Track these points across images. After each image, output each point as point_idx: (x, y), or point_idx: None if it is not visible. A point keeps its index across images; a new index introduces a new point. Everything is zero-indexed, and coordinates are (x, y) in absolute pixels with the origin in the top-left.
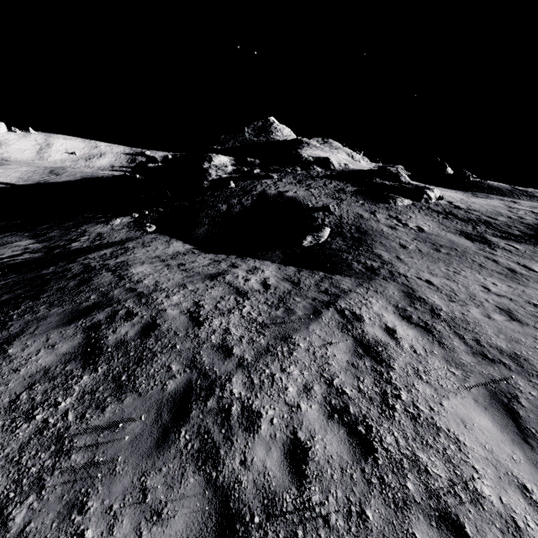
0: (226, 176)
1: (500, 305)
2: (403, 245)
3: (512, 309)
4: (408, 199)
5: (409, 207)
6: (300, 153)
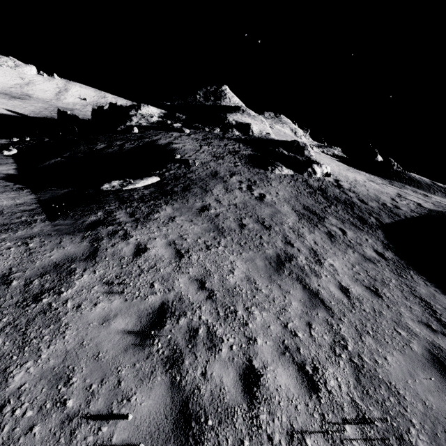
0: (145, 124)
1: (172, 303)
2: (207, 208)
3: (176, 314)
4: (291, 170)
5: (285, 176)
6: (227, 116)
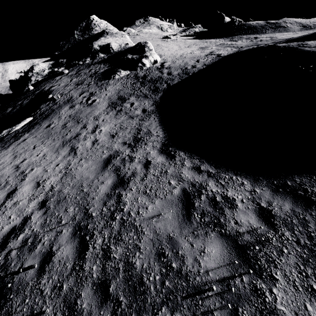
0: (41, 79)
1: None
2: (50, 125)
3: None
4: (128, 70)
5: (121, 78)
6: (93, 45)
